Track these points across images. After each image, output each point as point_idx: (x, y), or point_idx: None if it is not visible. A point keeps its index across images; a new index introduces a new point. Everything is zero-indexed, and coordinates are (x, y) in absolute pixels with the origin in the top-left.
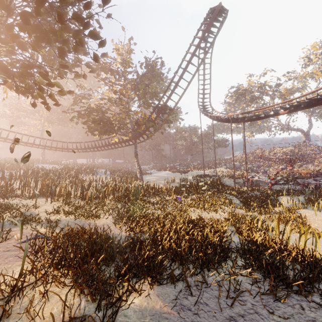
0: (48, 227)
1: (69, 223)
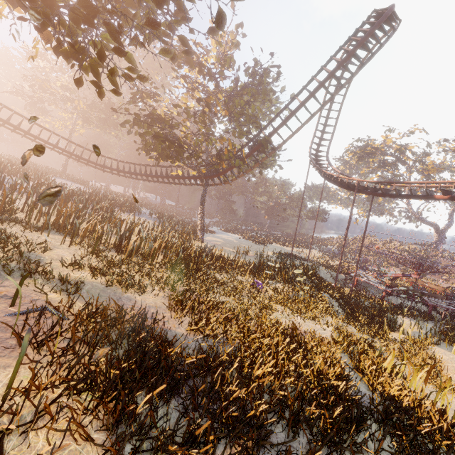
0: (62, 290)
1: (96, 290)
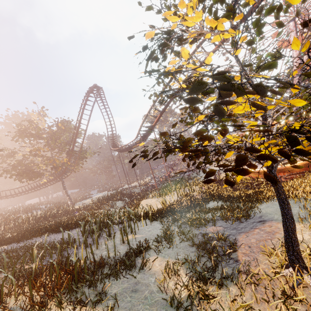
0: None
1: None
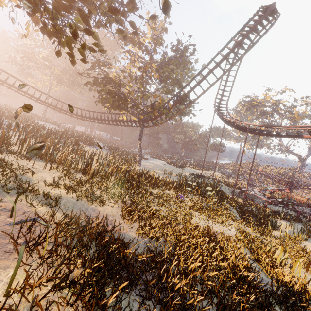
0: (45, 204)
1: (70, 203)
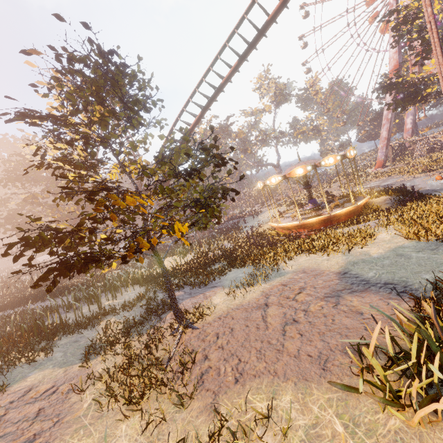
0: None
1: None
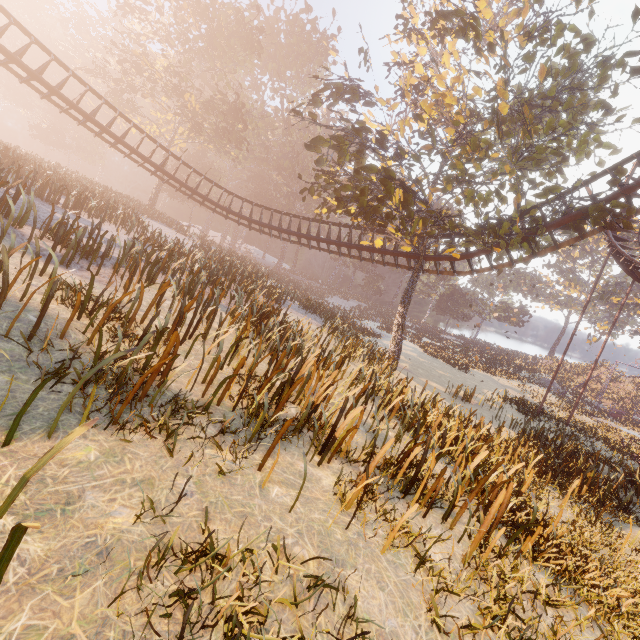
0: None
1: None
